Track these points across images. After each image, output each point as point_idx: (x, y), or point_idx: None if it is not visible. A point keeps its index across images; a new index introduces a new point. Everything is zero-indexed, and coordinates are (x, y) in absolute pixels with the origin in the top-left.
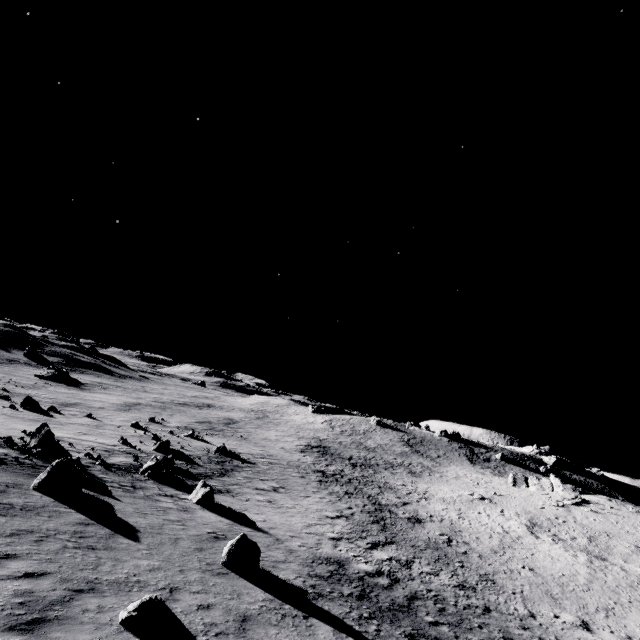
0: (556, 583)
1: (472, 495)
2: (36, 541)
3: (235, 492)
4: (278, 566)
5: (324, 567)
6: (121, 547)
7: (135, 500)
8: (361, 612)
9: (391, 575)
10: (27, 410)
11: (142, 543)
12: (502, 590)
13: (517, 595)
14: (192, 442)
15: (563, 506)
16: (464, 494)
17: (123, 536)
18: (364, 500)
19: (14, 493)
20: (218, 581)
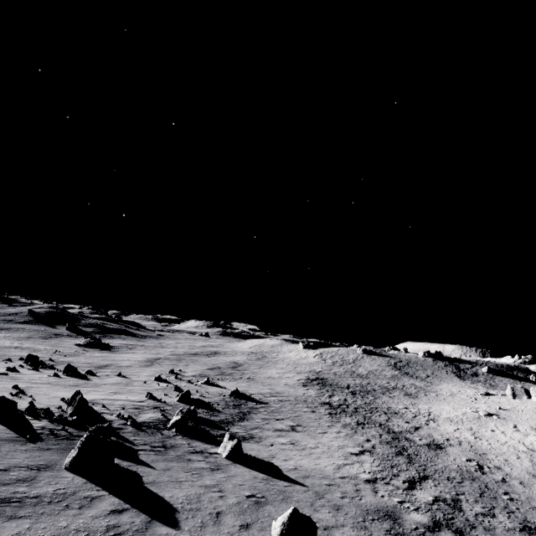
0: None
1: (476, 412)
2: None
3: (258, 437)
4: (333, 535)
5: (378, 526)
6: None
7: (168, 464)
8: None
9: (450, 525)
10: (68, 376)
11: (182, 530)
12: None
13: None
14: (208, 389)
15: None
16: (468, 411)
17: (161, 522)
18: (377, 429)
19: (45, 478)
20: None
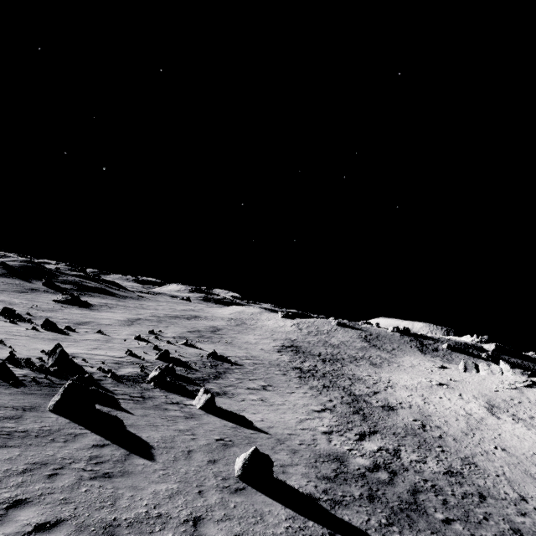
0: (530, 462)
1: (430, 382)
2: (50, 476)
3: (231, 393)
4: (287, 471)
5: (327, 466)
6: (137, 470)
7: (145, 411)
8: (378, 518)
9: (387, 468)
10: (47, 330)
11: (157, 462)
12: (486, 473)
13: (501, 477)
14: (187, 349)
15: (516, 388)
16: (423, 381)
17: (138, 456)
18: (340, 392)
19: (30, 417)
20: (238, 500)
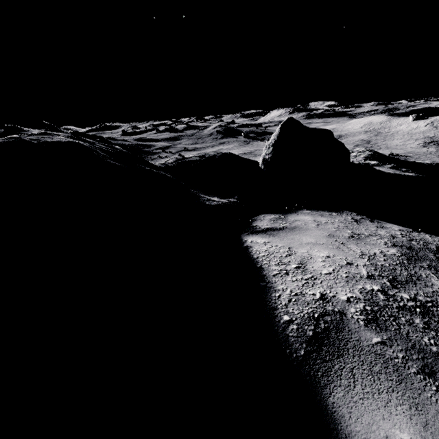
0: None
1: None
2: None
3: None
4: None
5: None
6: None
7: None
8: None
9: None
10: None
11: None
12: None
13: None
14: None
15: None
16: None
17: None
18: None
19: None
20: None
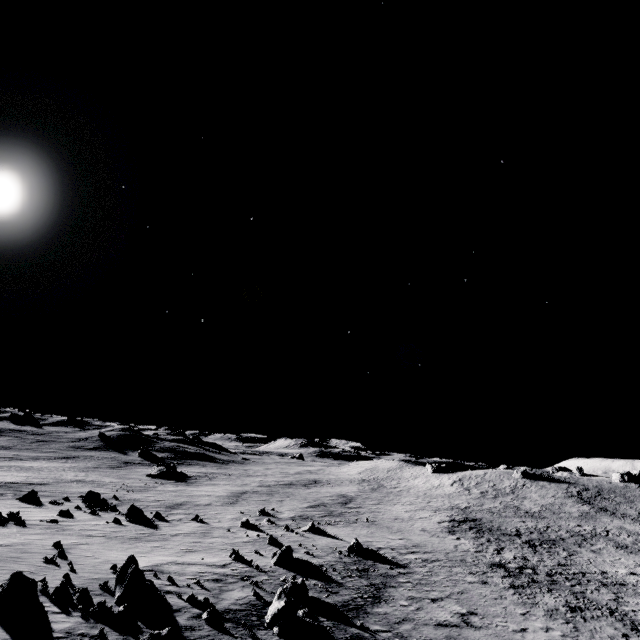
0: None
1: None
2: None
3: None
4: None
5: None
6: None
7: None
8: None
9: None
10: (131, 522)
11: None
12: None
13: None
14: (315, 540)
15: None
16: None
17: None
18: (612, 622)
19: None
20: None
